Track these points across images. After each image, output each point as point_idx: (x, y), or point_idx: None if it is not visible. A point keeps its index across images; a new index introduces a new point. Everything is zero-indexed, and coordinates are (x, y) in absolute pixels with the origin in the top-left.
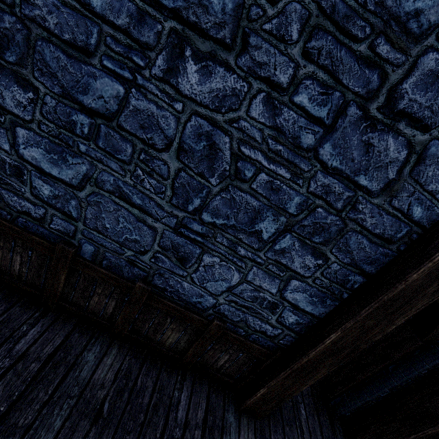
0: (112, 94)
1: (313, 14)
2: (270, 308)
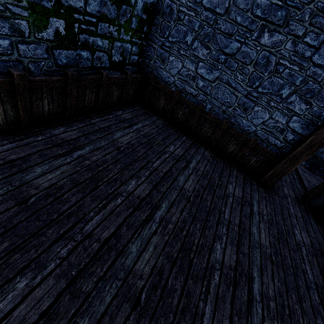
0: (235, 47)
1: (314, 11)
2: (281, 131)
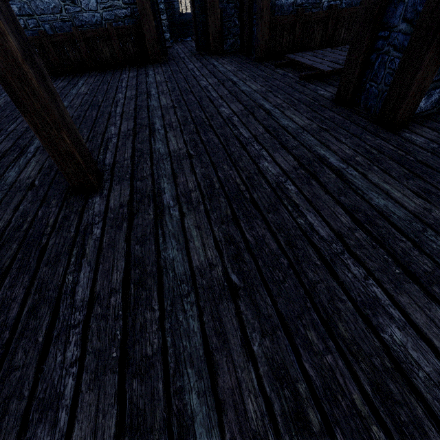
0: None
1: None
2: None
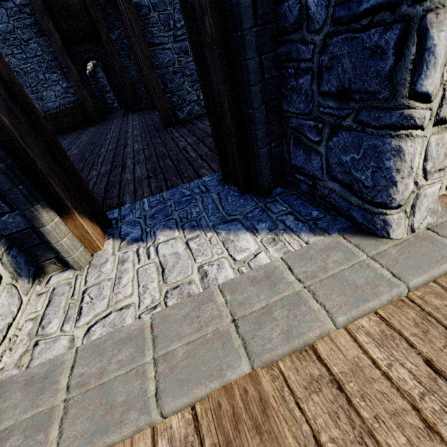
0: None
1: (2, 42)
2: (66, 93)
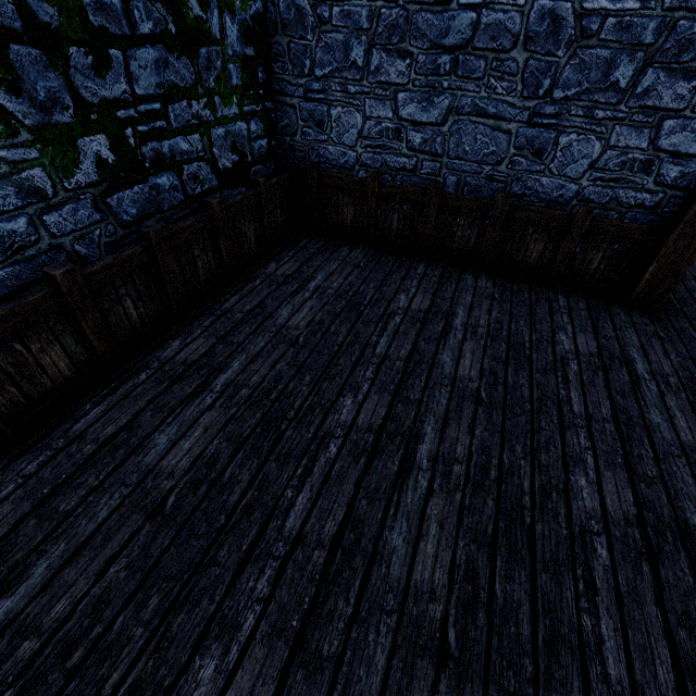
0: (467, 24)
1: None
2: (643, 169)
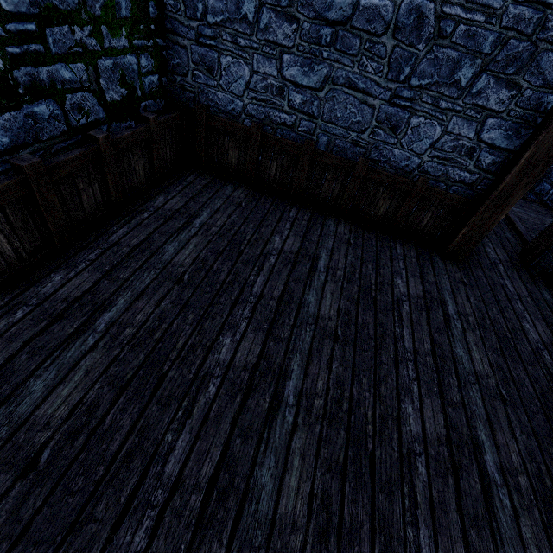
0: (348, 3)
1: None
2: (468, 154)
